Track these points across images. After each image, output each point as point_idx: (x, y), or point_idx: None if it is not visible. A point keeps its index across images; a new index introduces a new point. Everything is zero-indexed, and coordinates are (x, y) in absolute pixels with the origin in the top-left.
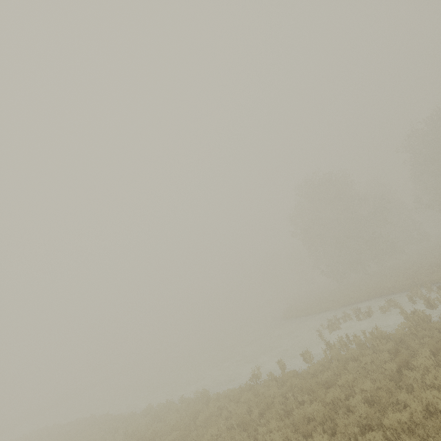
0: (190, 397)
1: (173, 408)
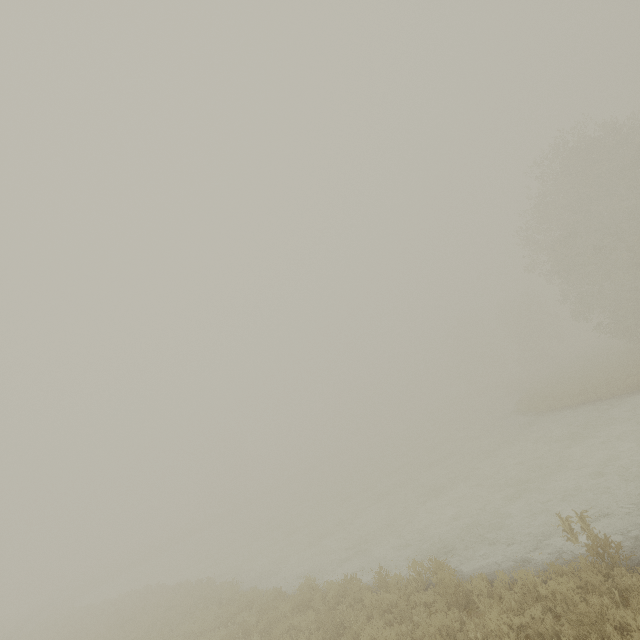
0: (399, 575)
1: (367, 604)
